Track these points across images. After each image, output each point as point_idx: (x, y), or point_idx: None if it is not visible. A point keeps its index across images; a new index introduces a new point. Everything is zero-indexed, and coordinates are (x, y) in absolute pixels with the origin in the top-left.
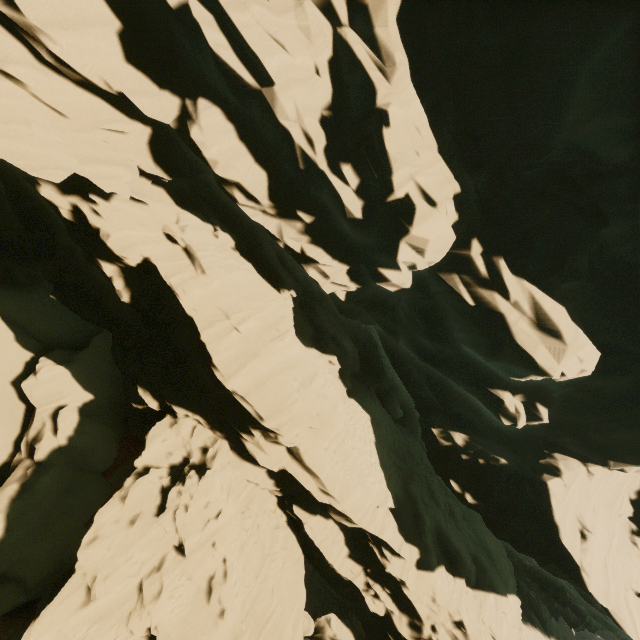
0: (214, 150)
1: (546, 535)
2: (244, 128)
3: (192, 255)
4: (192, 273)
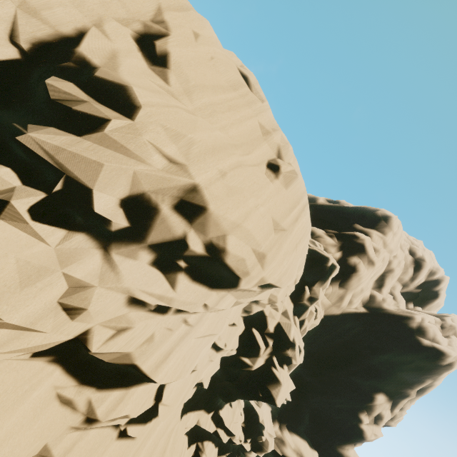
0: None
1: None
2: (216, 440)
3: None
4: None
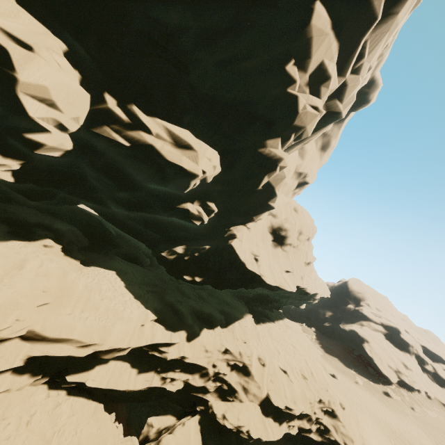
0: None
1: (242, 271)
2: None
3: None
4: None
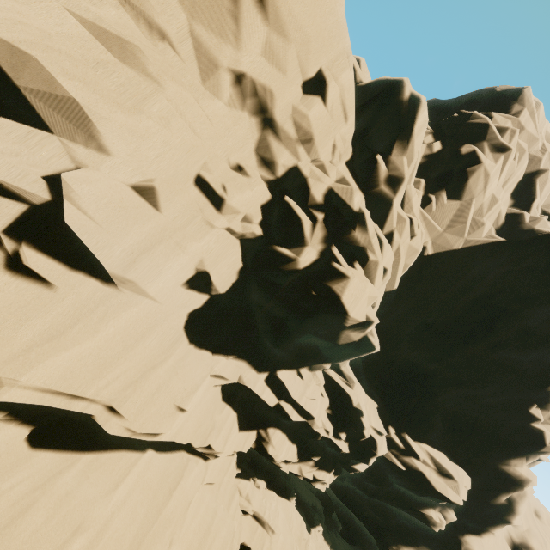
0: (281, 456)
1: None
2: (288, 431)
3: (260, 519)
4: (268, 537)
